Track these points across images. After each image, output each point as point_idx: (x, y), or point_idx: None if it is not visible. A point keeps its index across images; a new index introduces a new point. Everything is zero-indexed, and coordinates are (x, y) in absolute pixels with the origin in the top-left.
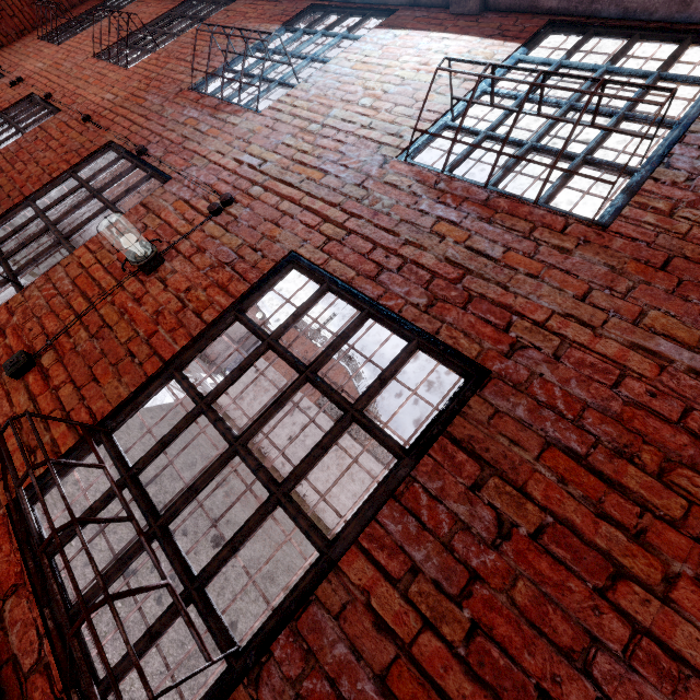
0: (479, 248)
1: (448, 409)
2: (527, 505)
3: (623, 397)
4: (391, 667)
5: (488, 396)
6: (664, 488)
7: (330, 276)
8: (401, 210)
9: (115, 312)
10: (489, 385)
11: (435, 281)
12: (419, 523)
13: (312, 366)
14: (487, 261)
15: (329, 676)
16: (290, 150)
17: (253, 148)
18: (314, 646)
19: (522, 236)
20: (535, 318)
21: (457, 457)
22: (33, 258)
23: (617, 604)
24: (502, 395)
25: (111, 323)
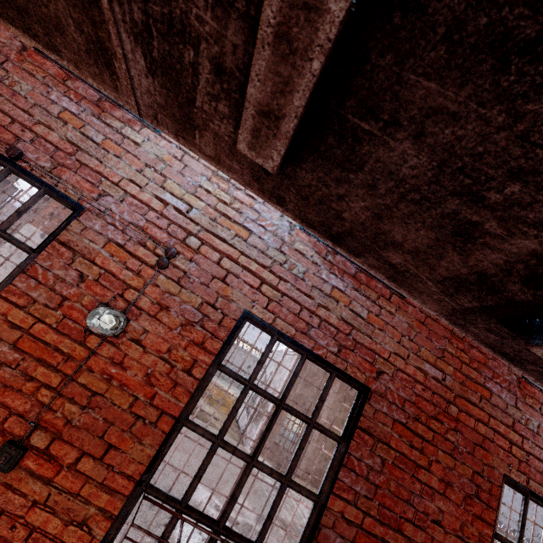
0: (356, 310)
1: (356, 412)
2: (390, 451)
3: (415, 392)
4: (356, 536)
5: (371, 402)
6: (427, 429)
7: (277, 330)
8: (311, 277)
9: (98, 379)
10: (371, 396)
11: (339, 334)
12: (355, 473)
13: (284, 400)
14: (361, 320)
15: None
16: (211, 197)
17: (171, 185)
18: None
19: (374, 302)
20: (384, 355)
21: (364, 437)
22: None
23: (418, 477)
24: (376, 401)
25: (99, 391)
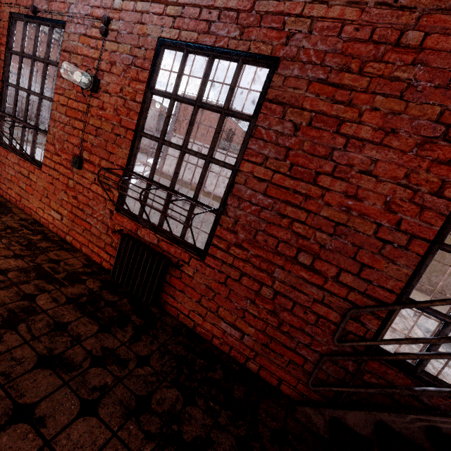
0: None
1: (265, 88)
2: (304, 113)
3: (343, 39)
4: (266, 189)
5: (280, 72)
6: (361, 77)
7: (185, 43)
8: None
9: (96, 120)
10: (280, 66)
11: (240, 16)
12: (264, 141)
13: (198, 99)
14: None
15: (248, 201)
16: None
17: None
18: (240, 196)
19: None
20: (297, 13)
21: (273, 108)
22: (37, 114)
23: (341, 133)
24: (287, 68)
25: (99, 126)
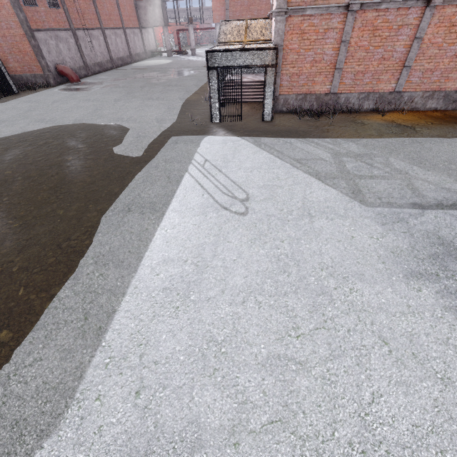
0: None
1: None
2: None
3: None
4: None
5: None
6: None
7: None
8: None
9: None
10: None
11: None
12: None
13: None
14: None
15: None
16: None
17: None
18: None
19: None
20: None
21: None
22: None
23: None
24: None
25: None
